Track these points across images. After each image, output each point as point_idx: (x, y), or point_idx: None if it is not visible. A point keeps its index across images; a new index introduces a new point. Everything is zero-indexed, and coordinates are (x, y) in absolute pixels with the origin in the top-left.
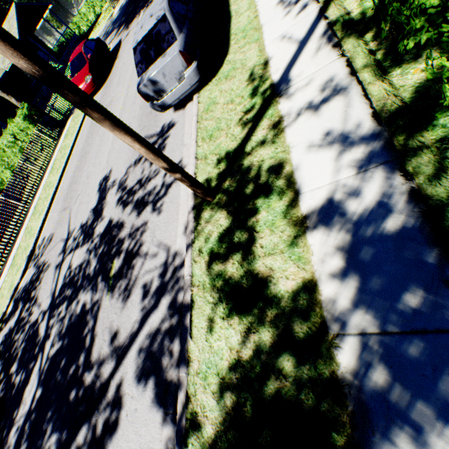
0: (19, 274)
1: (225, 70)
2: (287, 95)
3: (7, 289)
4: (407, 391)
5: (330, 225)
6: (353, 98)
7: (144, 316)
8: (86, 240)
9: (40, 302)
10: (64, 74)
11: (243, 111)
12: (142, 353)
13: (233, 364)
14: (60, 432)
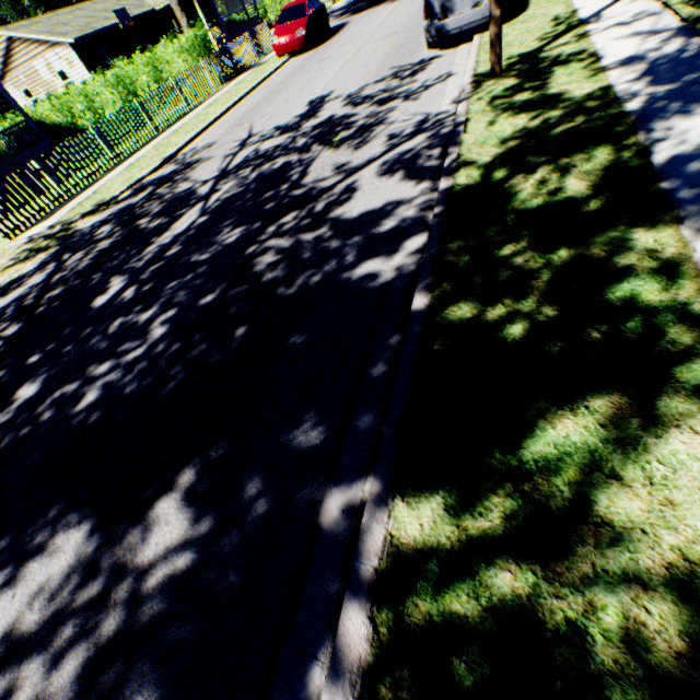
0: (148, 170)
1: (520, 20)
2: (595, 23)
3: (119, 183)
4: (681, 103)
5: (630, 65)
6: (663, 17)
7: (390, 149)
8: (287, 133)
9: (195, 178)
10: (256, 28)
11: (542, 35)
12: (386, 164)
13: (518, 132)
14: (249, 225)
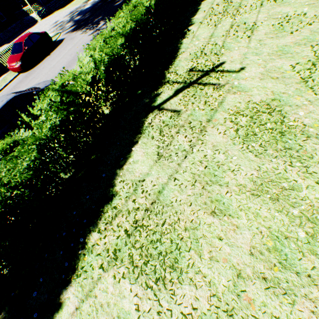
0: None
1: None
2: None
3: None
4: None
5: None
6: None
7: None
8: None
9: None
10: None
11: None
12: None
13: None
14: None
